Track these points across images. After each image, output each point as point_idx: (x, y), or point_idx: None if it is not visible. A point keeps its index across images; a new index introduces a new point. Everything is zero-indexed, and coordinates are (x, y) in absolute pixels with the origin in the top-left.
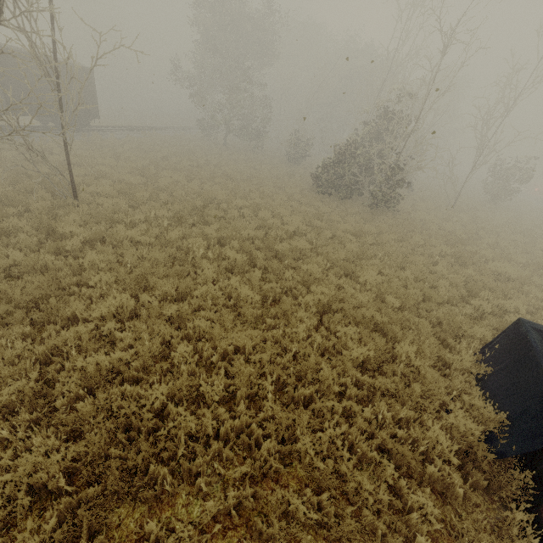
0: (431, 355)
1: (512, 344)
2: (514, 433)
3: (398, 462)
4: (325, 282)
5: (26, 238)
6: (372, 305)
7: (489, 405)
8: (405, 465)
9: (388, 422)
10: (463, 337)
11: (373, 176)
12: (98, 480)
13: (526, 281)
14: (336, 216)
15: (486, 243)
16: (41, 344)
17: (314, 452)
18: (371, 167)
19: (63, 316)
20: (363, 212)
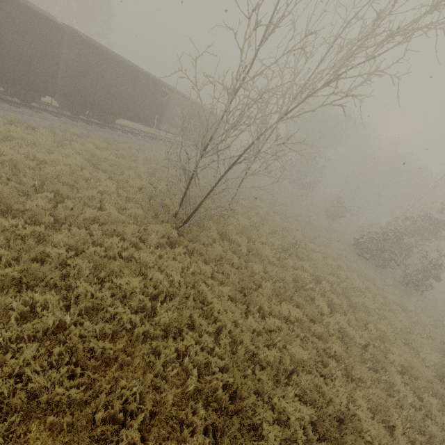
0: None
1: None
2: None
3: None
4: (393, 344)
5: (216, 235)
6: (436, 382)
7: None
8: None
9: None
10: None
11: (408, 260)
12: (327, 439)
13: None
14: (380, 284)
15: None
16: (246, 318)
17: None
18: (408, 253)
19: (257, 305)
20: (395, 285)
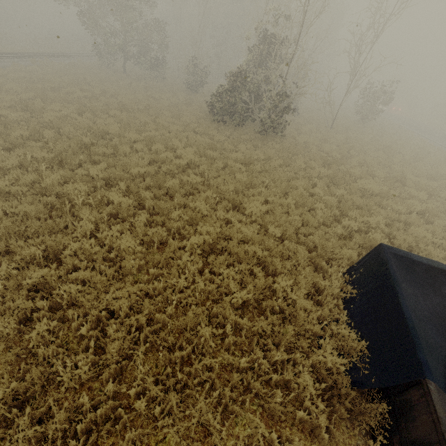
0: (306, 284)
1: (373, 269)
2: (373, 363)
3: (271, 412)
4: (213, 217)
5: None
6: (256, 237)
7: (353, 335)
8: (279, 411)
9: (263, 368)
10: (334, 259)
11: (262, 103)
12: None
13: (385, 195)
14: (228, 145)
15: (356, 162)
16: None
17: (179, 439)
18: (260, 94)
19: None
20: (254, 138)
